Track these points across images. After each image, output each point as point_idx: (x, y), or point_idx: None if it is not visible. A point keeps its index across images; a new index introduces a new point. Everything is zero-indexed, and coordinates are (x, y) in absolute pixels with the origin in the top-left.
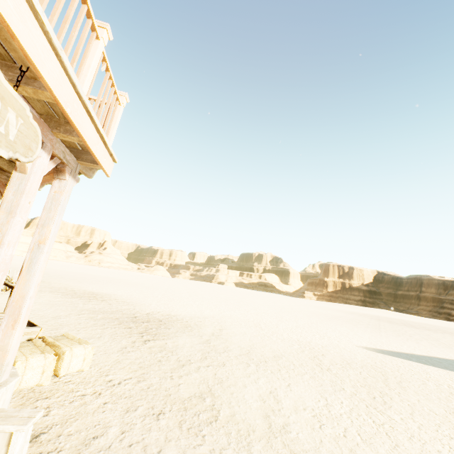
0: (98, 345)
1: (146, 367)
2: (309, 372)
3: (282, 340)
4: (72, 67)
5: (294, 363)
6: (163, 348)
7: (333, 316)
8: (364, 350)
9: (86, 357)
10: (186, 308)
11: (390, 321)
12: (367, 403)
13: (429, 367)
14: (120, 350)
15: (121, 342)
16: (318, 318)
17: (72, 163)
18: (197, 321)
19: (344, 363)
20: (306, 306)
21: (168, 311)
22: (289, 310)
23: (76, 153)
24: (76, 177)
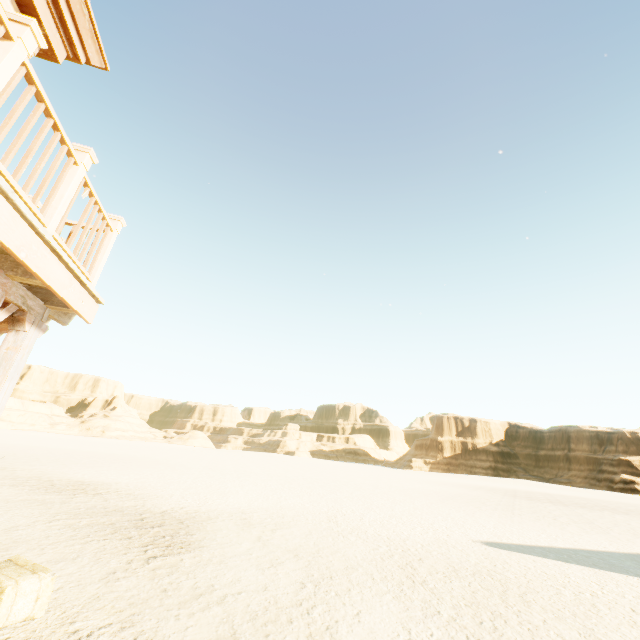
0: (71, 571)
1: (140, 603)
2: (394, 589)
3: (364, 541)
4: (35, 203)
5: (374, 576)
6: (175, 569)
7: (450, 494)
8: (483, 546)
9: (42, 594)
10: (227, 498)
11: (530, 497)
12: (468, 632)
13: (571, 566)
14: (104, 578)
15: (109, 563)
16: (425, 501)
17: (36, 309)
18: (240, 519)
19: (449, 570)
20: (413, 481)
21: (197, 504)
22: (385, 490)
23: (44, 295)
24: (43, 326)
